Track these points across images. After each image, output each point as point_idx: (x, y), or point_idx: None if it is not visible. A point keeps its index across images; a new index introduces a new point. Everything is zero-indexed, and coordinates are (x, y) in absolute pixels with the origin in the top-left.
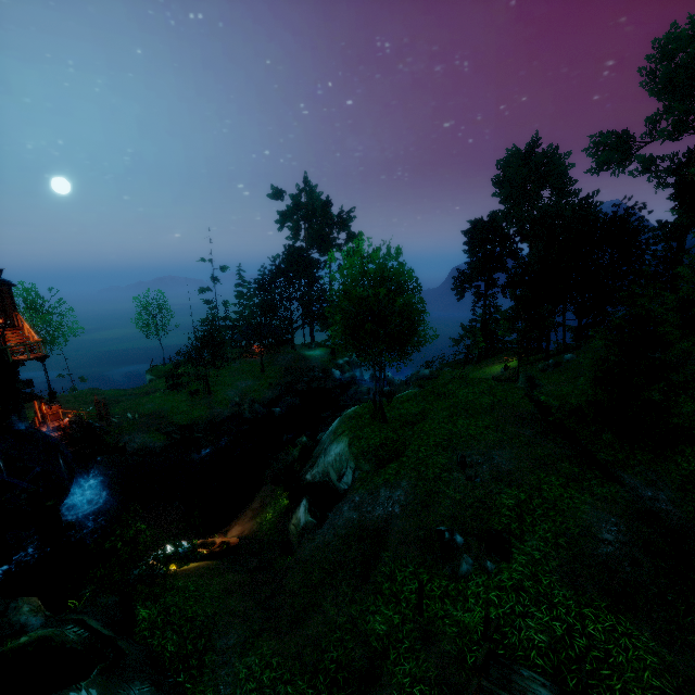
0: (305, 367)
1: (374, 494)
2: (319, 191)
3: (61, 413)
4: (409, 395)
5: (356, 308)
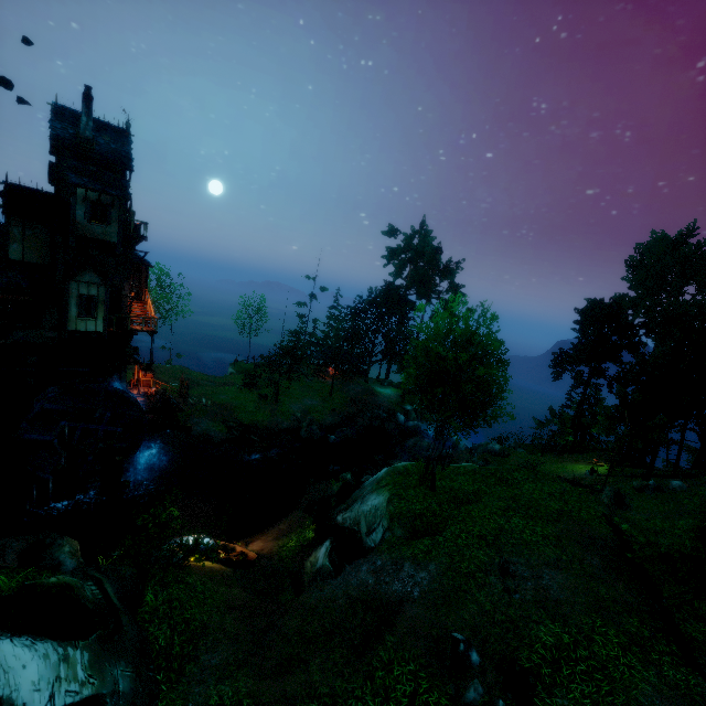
0: (372, 403)
1: (397, 565)
2: (433, 236)
3: (152, 381)
4: (468, 469)
5: (433, 365)
